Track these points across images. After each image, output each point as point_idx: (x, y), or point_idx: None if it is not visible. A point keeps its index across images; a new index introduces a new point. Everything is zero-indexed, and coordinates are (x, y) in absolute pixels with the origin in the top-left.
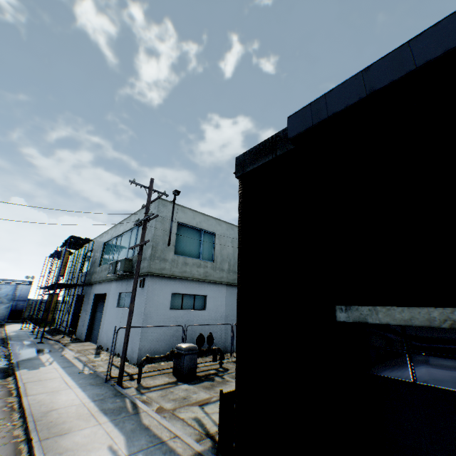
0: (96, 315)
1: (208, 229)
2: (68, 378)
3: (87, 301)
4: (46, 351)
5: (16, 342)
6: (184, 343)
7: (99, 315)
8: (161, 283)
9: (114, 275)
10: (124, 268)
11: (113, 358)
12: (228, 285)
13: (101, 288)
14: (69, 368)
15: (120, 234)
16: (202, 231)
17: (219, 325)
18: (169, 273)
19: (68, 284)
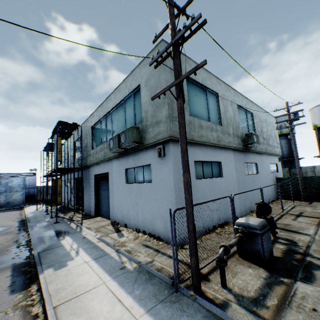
0: (100, 193)
1: (212, 88)
2: (114, 286)
3: (88, 182)
4: (65, 233)
5: (34, 224)
6: (248, 218)
7: (103, 194)
8: None
9: (116, 151)
10: (132, 139)
11: (139, 235)
12: (234, 150)
13: (100, 169)
14: (102, 261)
15: (109, 111)
16: (207, 91)
17: (234, 190)
18: (189, 137)
19: (67, 168)
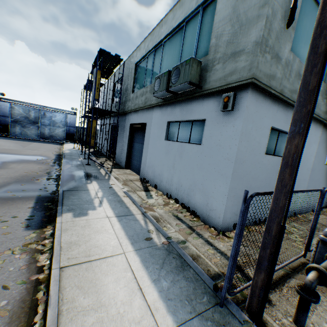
0: (133, 145)
1: None
2: (136, 263)
3: (122, 130)
4: (93, 178)
5: (67, 161)
6: None
7: (137, 146)
8: (262, 107)
9: (161, 95)
10: (189, 77)
11: (169, 202)
12: (324, 126)
13: (137, 117)
14: (126, 222)
15: (161, 41)
16: None
17: (303, 180)
18: (278, 88)
19: (103, 110)
